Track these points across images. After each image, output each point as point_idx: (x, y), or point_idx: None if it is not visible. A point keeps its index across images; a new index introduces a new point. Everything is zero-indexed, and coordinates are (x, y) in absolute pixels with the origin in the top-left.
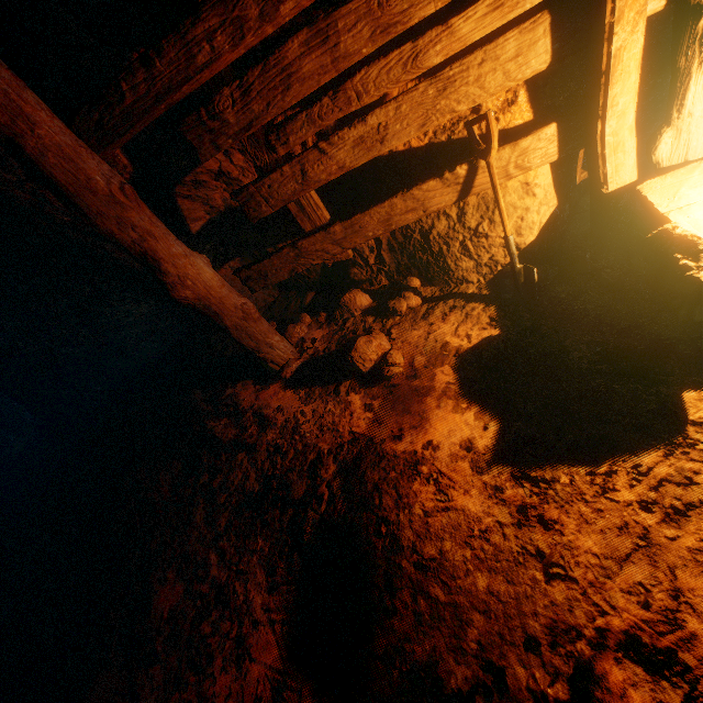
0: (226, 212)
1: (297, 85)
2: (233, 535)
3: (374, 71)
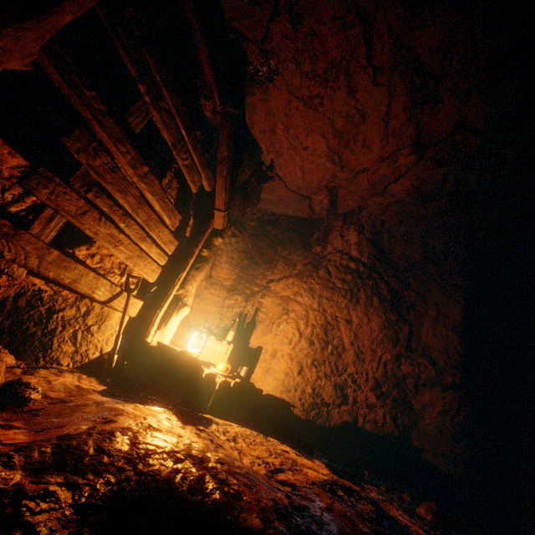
0: None
1: (123, 196)
2: None
3: (136, 227)
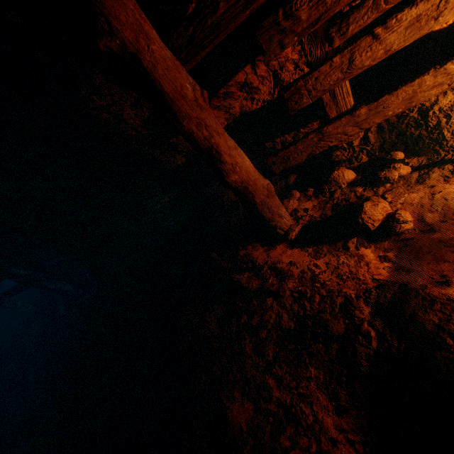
0: (239, 117)
1: None
2: (283, 364)
3: None
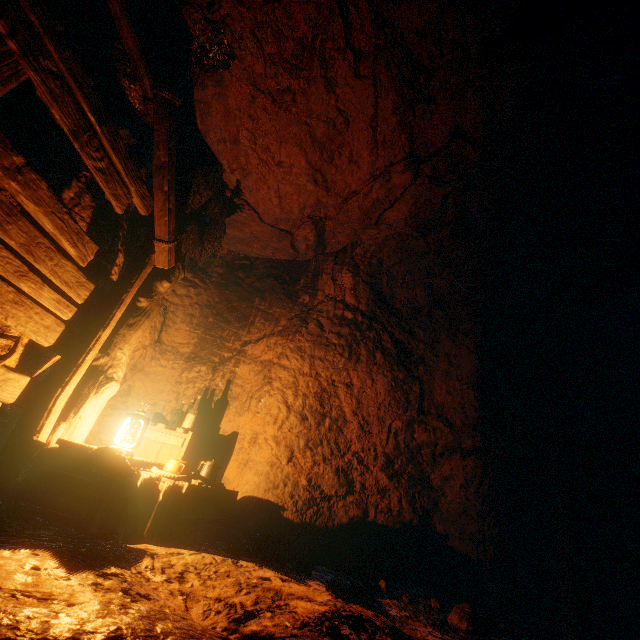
0: None
1: None
2: None
3: (5, 253)
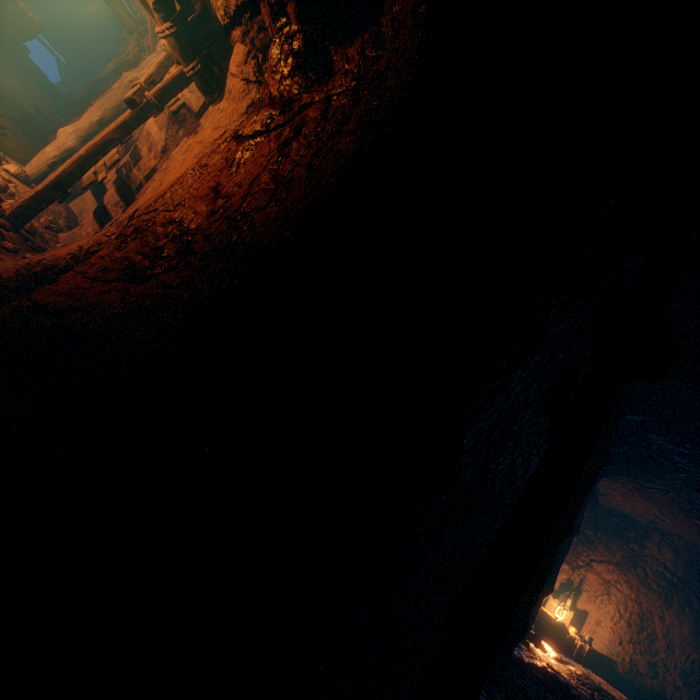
0: None
1: None
2: None
3: None
